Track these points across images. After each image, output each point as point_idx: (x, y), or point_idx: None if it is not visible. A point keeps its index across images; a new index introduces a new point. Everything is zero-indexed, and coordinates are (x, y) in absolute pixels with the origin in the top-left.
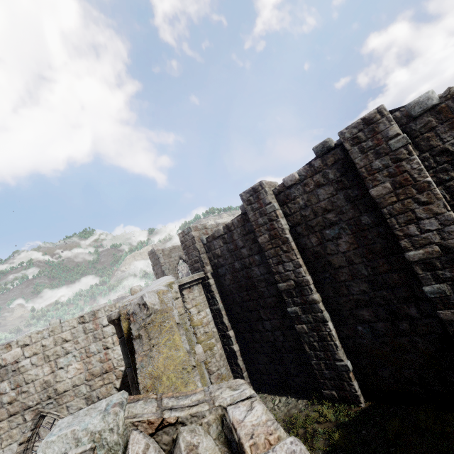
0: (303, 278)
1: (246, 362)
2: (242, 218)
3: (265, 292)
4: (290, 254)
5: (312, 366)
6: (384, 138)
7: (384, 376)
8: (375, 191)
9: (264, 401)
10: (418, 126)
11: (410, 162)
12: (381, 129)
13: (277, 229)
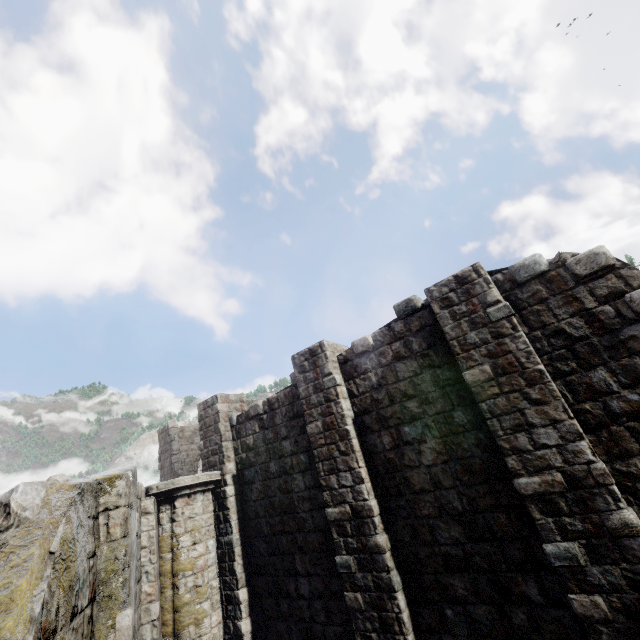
0: (364, 502)
1: None
2: (291, 391)
3: (308, 521)
4: (349, 458)
5: None
6: (482, 304)
7: None
8: (470, 375)
9: None
10: (525, 295)
11: (515, 340)
12: (478, 292)
13: (334, 415)
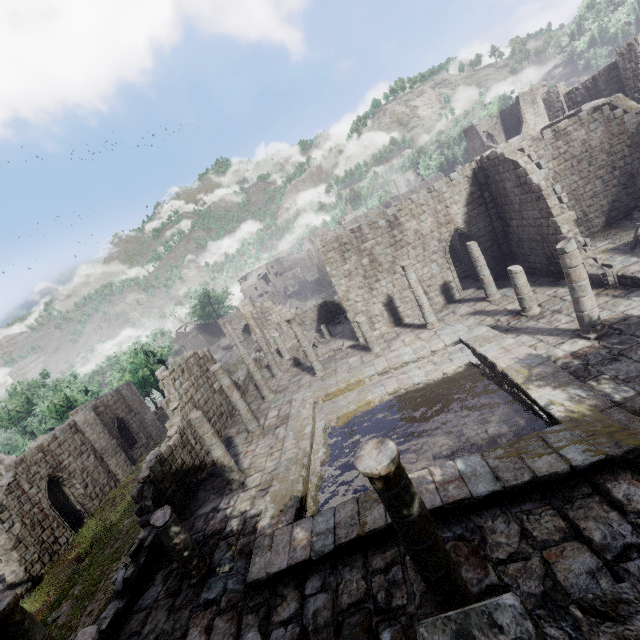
0: None
1: None
2: (609, 68)
3: None
4: None
5: None
6: None
7: None
8: None
9: None
10: None
11: None
12: None
13: (639, 70)
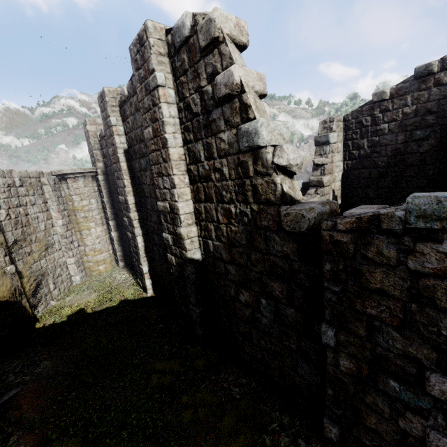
0: (126, 197)
1: (122, 246)
2: None
3: None
4: (121, 173)
5: (134, 262)
6: (148, 71)
7: (162, 283)
8: (146, 134)
9: (120, 273)
10: (179, 64)
11: (159, 110)
12: (147, 57)
13: (114, 146)
